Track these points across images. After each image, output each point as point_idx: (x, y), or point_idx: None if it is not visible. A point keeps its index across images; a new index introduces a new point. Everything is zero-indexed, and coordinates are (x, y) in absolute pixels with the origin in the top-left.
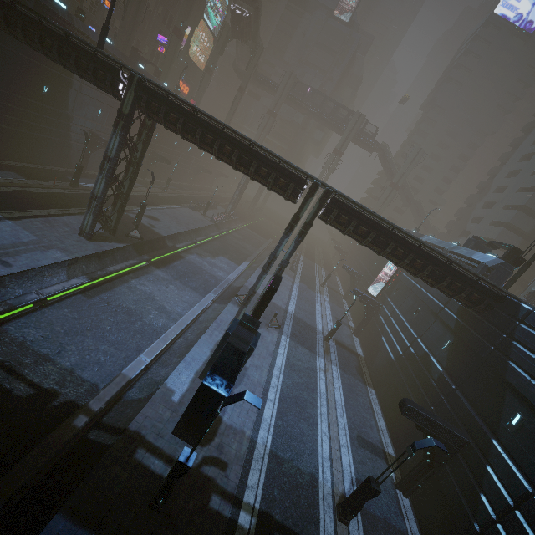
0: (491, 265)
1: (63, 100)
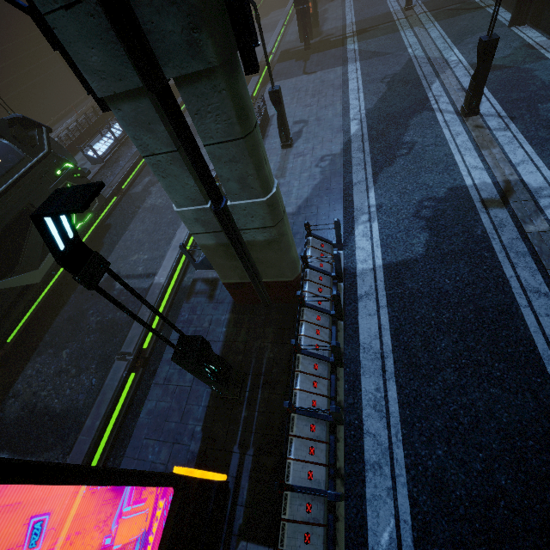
0: None
1: None
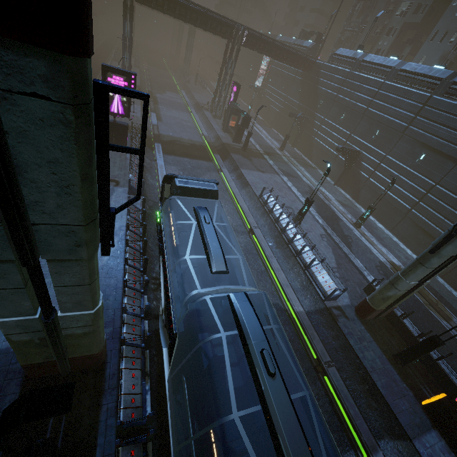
0: (311, 47)
1: None
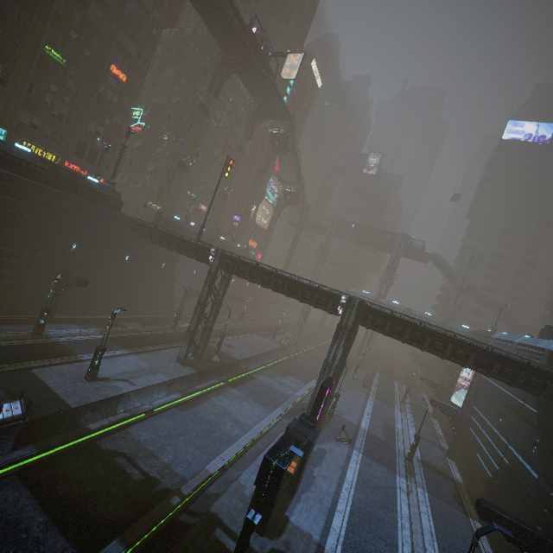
0: None
1: (172, 270)
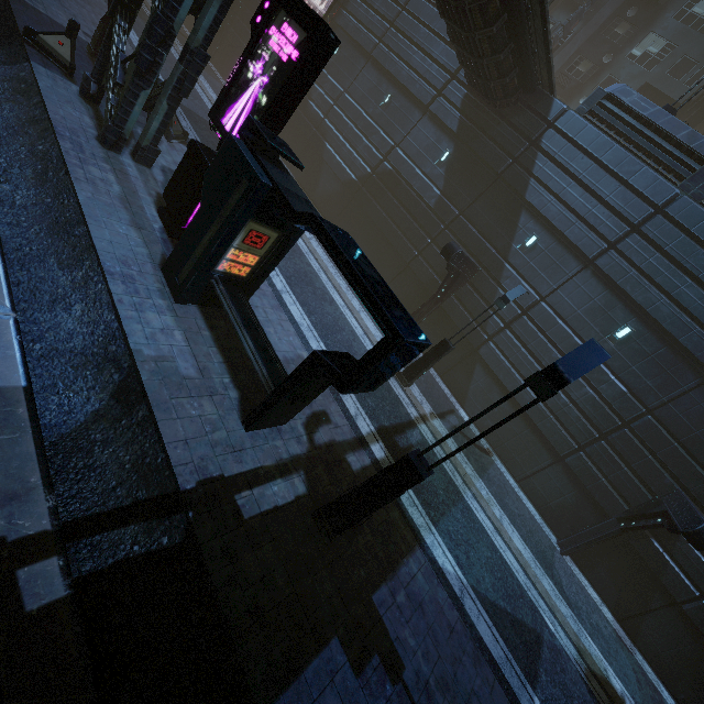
0: None
1: None
